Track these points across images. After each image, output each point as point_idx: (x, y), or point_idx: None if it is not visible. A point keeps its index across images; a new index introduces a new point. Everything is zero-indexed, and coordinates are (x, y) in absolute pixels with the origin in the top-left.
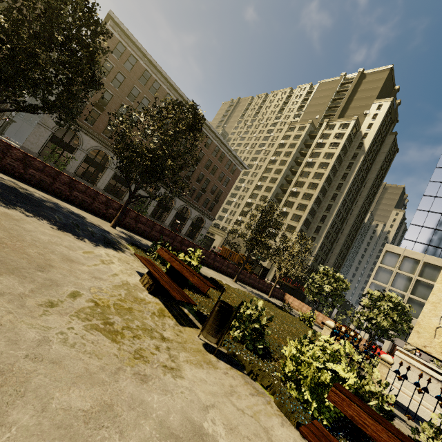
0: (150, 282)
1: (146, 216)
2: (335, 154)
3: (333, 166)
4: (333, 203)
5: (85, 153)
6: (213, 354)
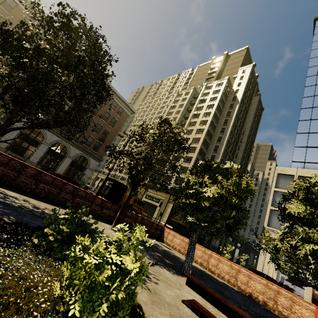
0: None
1: None
2: (215, 104)
3: (215, 114)
4: (219, 144)
5: None
6: None
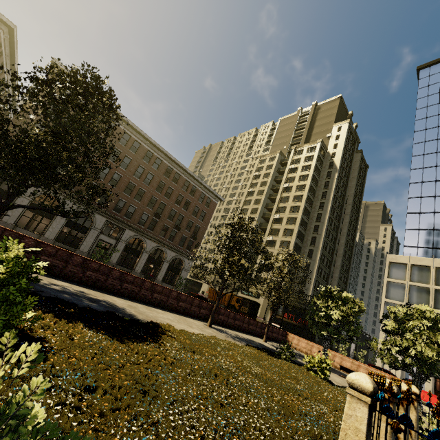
0: None
1: (111, 264)
2: (309, 175)
3: (311, 187)
4: (320, 223)
5: (29, 200)
6: None
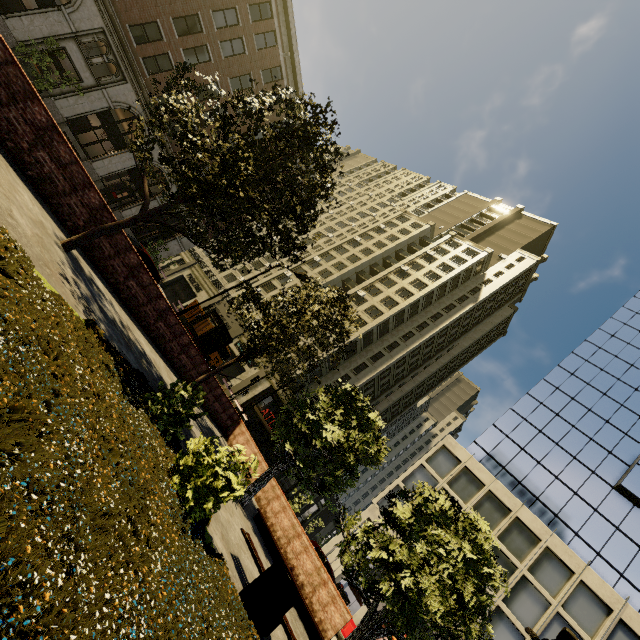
0: None
1: (55, 112)
2: (442, 278)
3: (431, 294)
4: (403, 343)
5: None
6: None
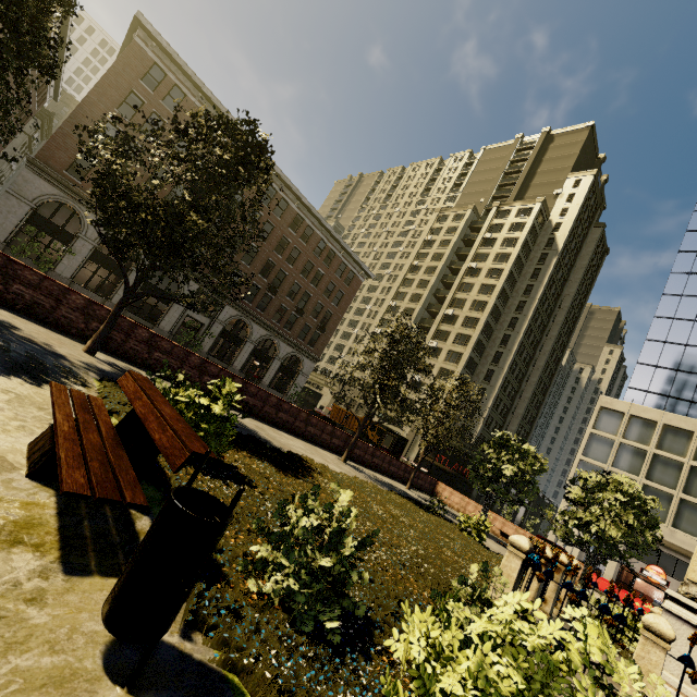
0: (47, 445)
1: (201, 354)
2: (512, 255)
3: (510, 274)
4: (512, 332)
5: (93, 245)
6: (125, 686)
